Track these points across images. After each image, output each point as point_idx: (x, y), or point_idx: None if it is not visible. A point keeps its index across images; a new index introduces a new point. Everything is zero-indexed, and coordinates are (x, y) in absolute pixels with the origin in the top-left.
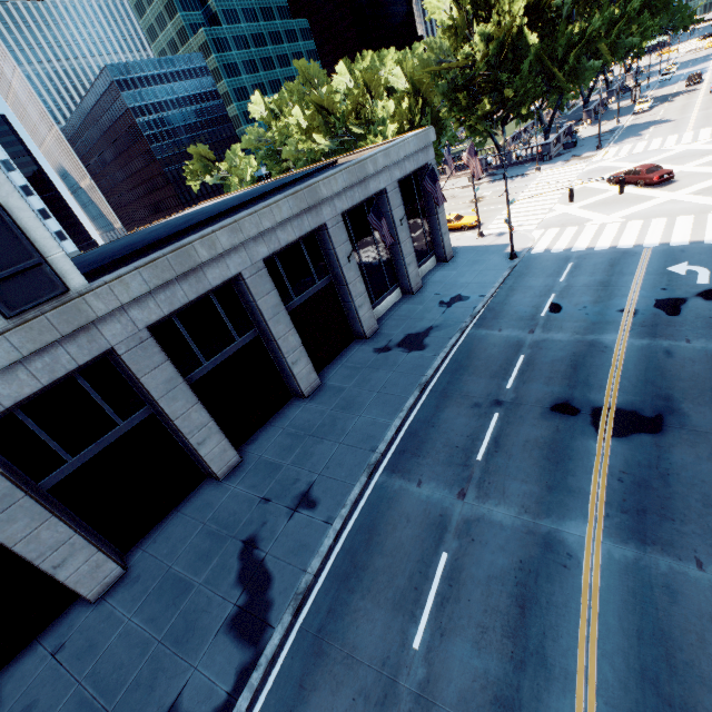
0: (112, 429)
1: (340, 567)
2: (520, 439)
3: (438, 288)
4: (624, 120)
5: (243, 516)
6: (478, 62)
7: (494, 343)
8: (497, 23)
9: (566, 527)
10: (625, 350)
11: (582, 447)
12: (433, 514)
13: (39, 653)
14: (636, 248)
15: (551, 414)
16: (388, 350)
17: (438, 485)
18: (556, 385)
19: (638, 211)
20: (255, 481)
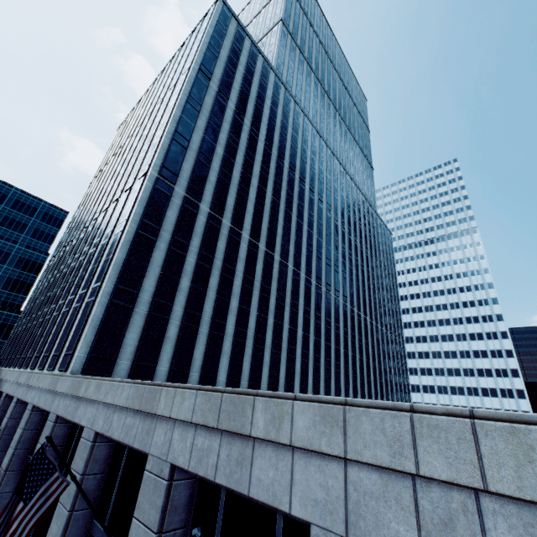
0: None
1: None
2: None
3: None
4: None
5: None
6: None
7: None
8: None
9: None
10: None
11: None
12: None
13: None
14: None
15: None
16: None
17: None
18: None
19: None
20: None
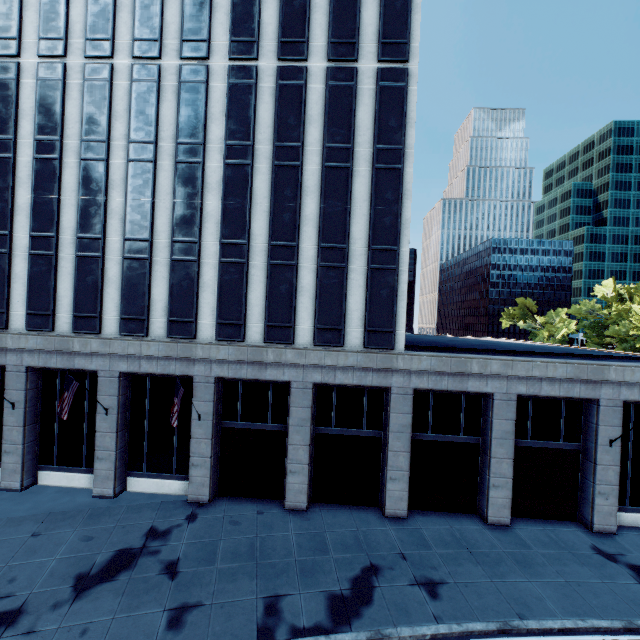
0: (358, 429)
1: None
2: None
3: None
4: None
5: (381, 549)
6: None
7: None
8: None
9: None
10: None
11: None
12: None
13: (254, 505)
14: None
15: None
16: (611, 560)
17: None
18: None
19: None
20: (405, 538)
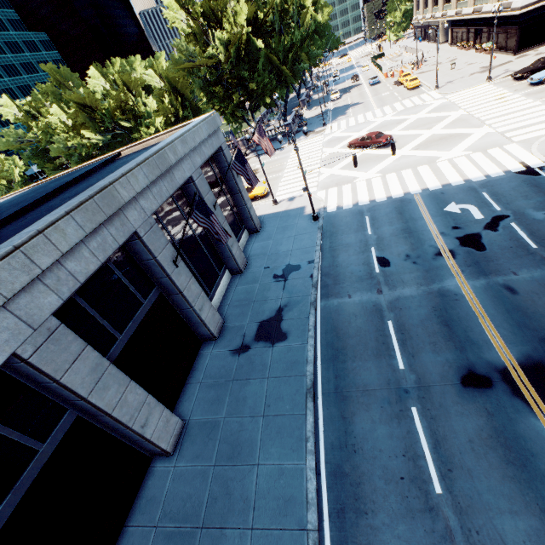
0: None
1: None
2: (462, 441)
3: (265, 261)
4: (328, 105)
5: None
6: (224, 62)
7: (353, 312)
8: (229, 33)
9: None
10: (475, 294)
11: (531, 432)
12: None
13: None
14: (408, 196)
15: (467, 392)
16: (248, 349)
17: None
18: (445, 351)
19: (386, 167)
20: None
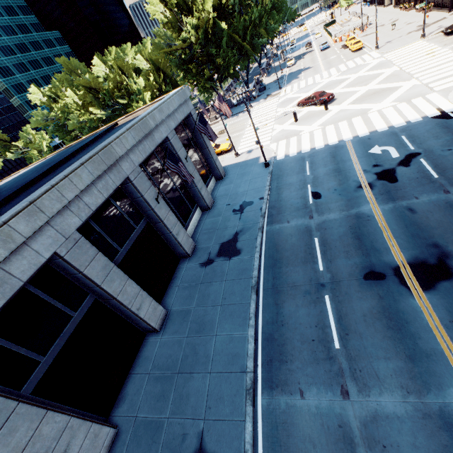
0: None
1: None
2: (358, 316)
3: (227, 200)
4: (285, 71)
5: None
6: (194, 43)
7: (290, 233)
8: (198, 18)
9: (451, 398)
10: (383, 215)
11: (408, 308)
12: (332, 427)
13: None
14: (341, 143)
15: (367, 283)
16: (212, 262)
17: (319, 389)
18: (355, 256)
19: (326, 120)
20: None
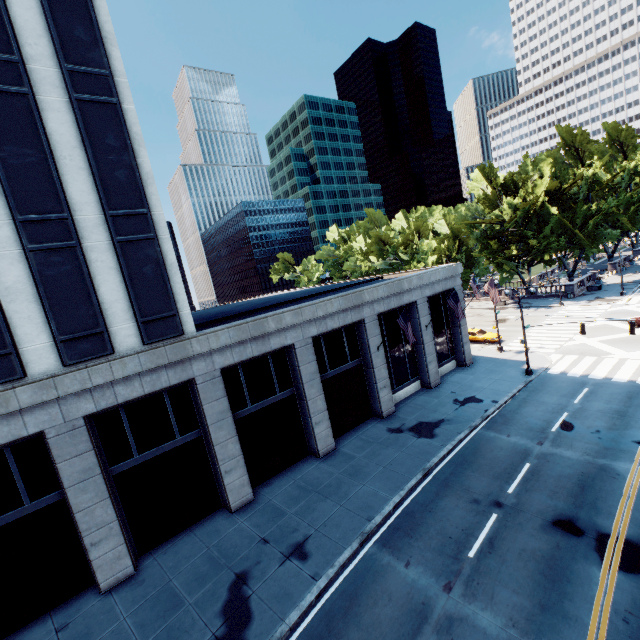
0: (171, 440)
1: (316, 628)
2: (516, 546)
3: (455, 387)
4: None
5: (242, 550)
6: (506, 222)
7: (501, 446)
8: (523, 199)
9: None
10: (639, 482)
11: (583, 572)
12: (415, 599)
13: (47, 626)
14: None
15: (552, 528)
16: (400, 432)
17: (426, 571)
18: (561, 500)
19: None
20: (260, 520)
